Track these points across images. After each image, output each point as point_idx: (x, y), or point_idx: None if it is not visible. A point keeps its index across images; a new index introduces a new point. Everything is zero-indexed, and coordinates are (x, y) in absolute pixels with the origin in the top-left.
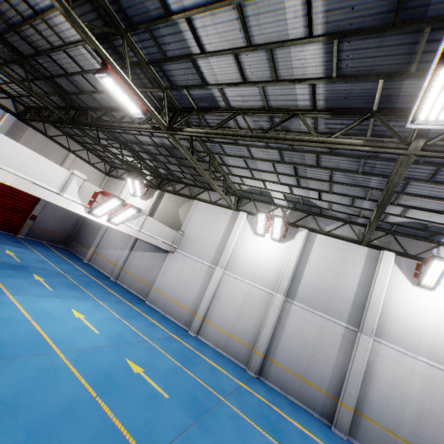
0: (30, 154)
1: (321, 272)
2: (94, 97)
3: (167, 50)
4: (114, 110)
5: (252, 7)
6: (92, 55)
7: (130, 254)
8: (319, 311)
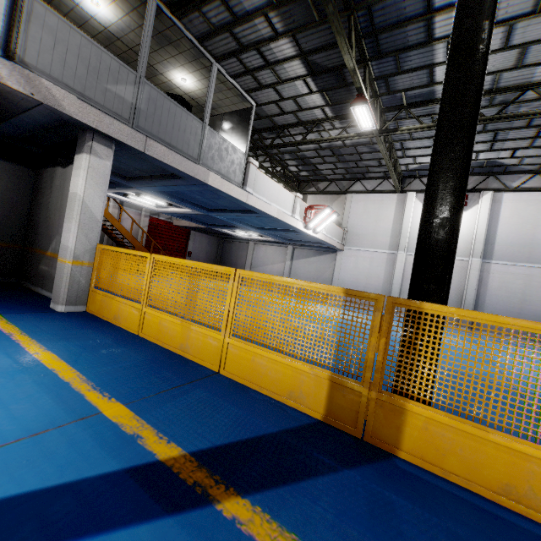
0: (279, 188)
1: (516, 228)
2: (272, 119)
3: (405, 65)
4: (292, 127)
5: (523, 23)
6: (308, 85)
7: (292, 264)
8: (521, 262)
